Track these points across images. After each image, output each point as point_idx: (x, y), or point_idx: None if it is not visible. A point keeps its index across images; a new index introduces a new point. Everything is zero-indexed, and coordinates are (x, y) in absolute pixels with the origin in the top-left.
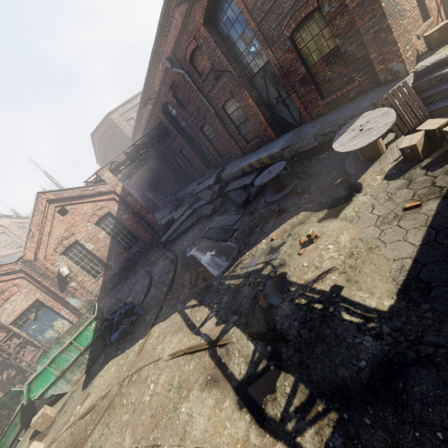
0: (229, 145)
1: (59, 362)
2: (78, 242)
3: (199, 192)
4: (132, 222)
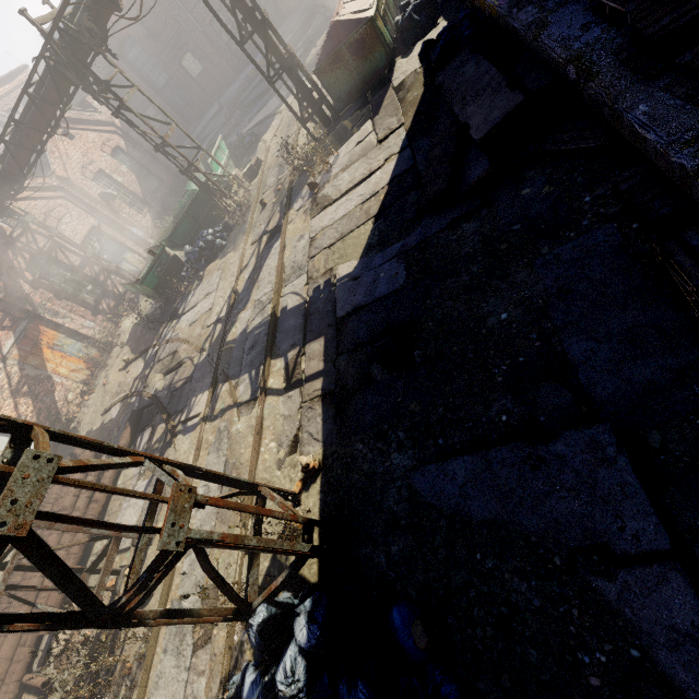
0: (221, 69)
1: (219, 158)
2: (102, 173)
3: (201, 133)
4: (147, 162)
